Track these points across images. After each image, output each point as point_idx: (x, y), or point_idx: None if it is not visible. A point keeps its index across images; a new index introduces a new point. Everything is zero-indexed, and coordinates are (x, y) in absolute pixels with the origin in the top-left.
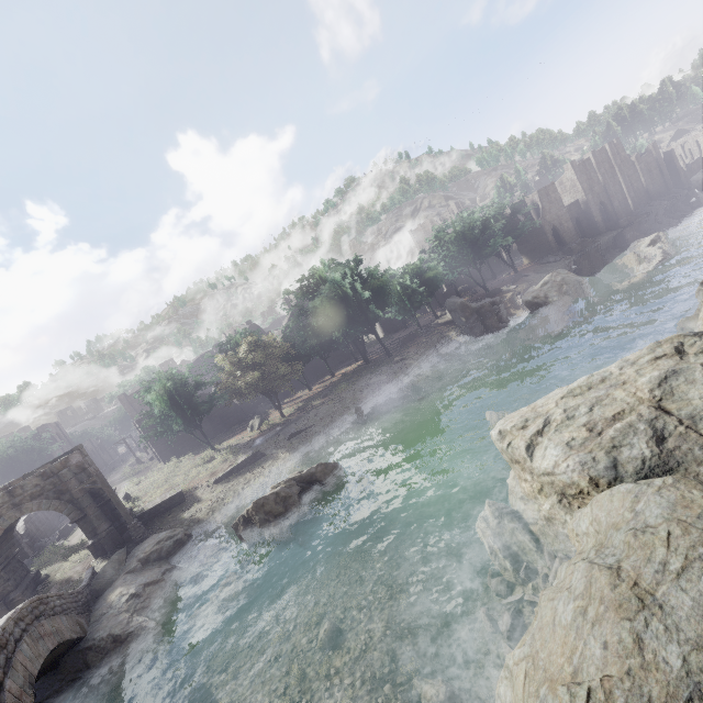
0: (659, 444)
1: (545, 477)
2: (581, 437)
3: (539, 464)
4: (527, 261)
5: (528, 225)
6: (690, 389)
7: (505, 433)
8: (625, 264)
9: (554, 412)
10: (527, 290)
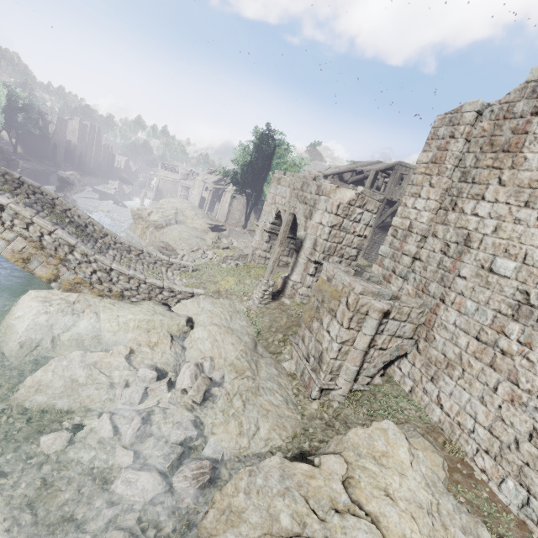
0: (177, 223)
1: (153, 222)
2: (162, 217)
3: (153, 218)
4: (22, 151)
5: (46, 132)
6: (180, 217)
7: (140, 210)
8: (106, 191)
9: (154, 210)
10: (61, 171)
